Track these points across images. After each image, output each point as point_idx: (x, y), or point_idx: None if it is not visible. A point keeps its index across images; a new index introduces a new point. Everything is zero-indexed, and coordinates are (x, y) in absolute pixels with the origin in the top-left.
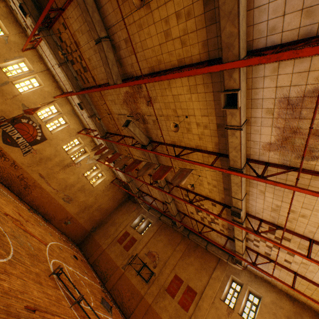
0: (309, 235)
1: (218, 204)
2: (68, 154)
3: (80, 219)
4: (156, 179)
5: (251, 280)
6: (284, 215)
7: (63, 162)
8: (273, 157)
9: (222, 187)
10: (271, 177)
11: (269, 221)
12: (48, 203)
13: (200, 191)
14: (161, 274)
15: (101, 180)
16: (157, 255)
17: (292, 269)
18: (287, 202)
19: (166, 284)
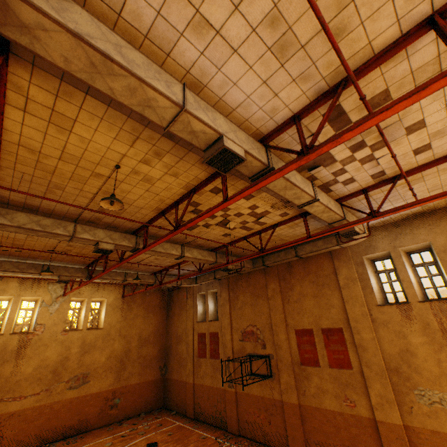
0: (418, 11)
1: (217, 183)
2: (0, 334)
3: (129, 380)
4: None
5: (396, 236)
6: (312, 29)
7: (8, 351)
8: None
9: (162, 138)
10: None
11: (311, 100)
12: (51, 417)
13: (171, 193)
14: (279, 348)
15: (105, 309)
16: (255, 327)
17: (442, 154)
18: None
19: (295, 355)
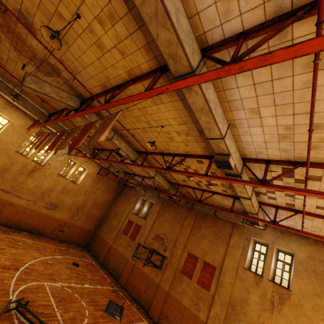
0: None
1: (204, 159)
2: (27, 157)
3: (77, 221)
4: (72, 148)
5: (278, 237)
6: (303, 139)
7: (26, 168)
8: (250, 6)
9: (196, 130)
10: (260, 68)
11: (281, 159)
12: (29, 217)
13: (176, 149)
14: (173, 256)
15: (85, 175)
16: (165, 236)
17: None
18: (304, 112)
19: (181, 265)
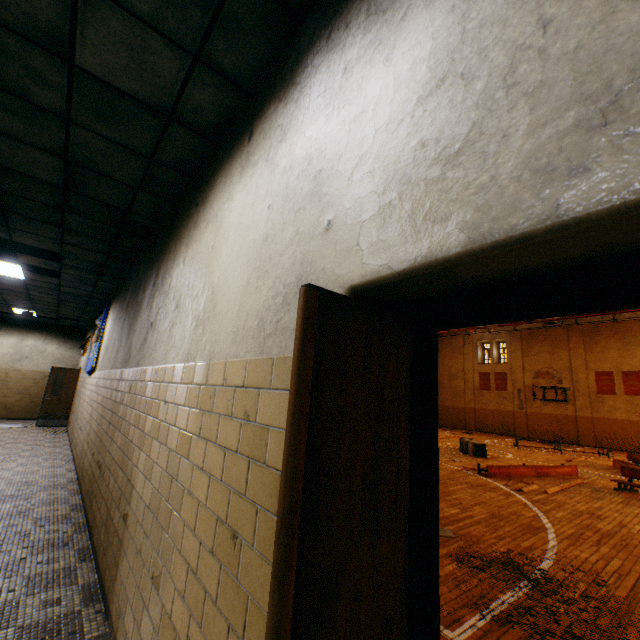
0: None
1: None
2: None
3: None
4: None
5: None
6: None
7: None
8: None
9: None
10: None
11: None
12: None
13: None
14: (576, 383)
15: None
16: (551, 369)
17: None
18: None
19: (592, 388)
